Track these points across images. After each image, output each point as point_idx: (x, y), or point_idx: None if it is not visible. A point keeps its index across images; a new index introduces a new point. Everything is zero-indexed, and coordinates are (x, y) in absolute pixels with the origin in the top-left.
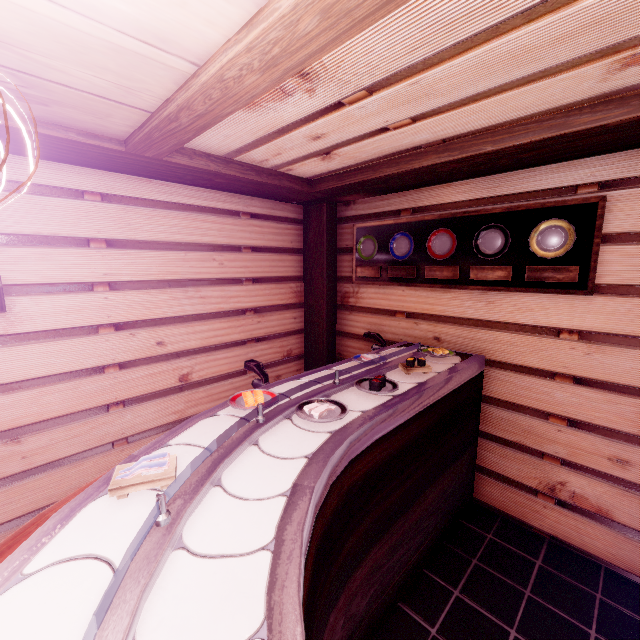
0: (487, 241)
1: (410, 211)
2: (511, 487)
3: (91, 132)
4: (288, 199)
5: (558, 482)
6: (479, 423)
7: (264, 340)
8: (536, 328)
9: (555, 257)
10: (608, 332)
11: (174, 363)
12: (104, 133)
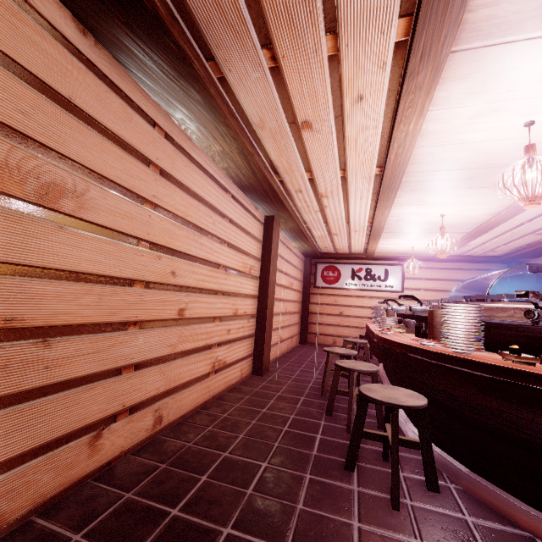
0: None
1: None
2: None
3: (426, 256)
4: (495, 262)
5: None
6: None
7: None
8: None
9: None
10: None
11: None
12: (428, 256)
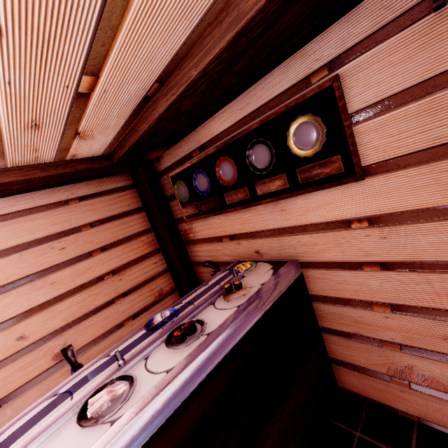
0: (257, 157)
1: (197, 150)
2: (365, 375)
3: None
4: (107, 174)
5: (405, 367)
6: (317, 320)
7: (131, 292)
8: (328, 224)
9: (316, 152)
10: (394, 211)
11: (43, 348)
12: None
